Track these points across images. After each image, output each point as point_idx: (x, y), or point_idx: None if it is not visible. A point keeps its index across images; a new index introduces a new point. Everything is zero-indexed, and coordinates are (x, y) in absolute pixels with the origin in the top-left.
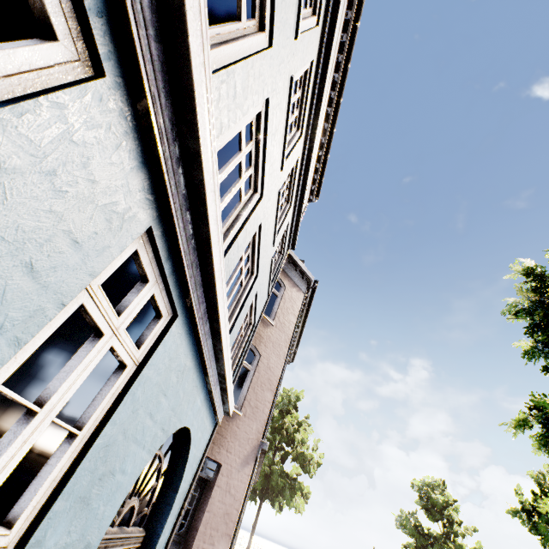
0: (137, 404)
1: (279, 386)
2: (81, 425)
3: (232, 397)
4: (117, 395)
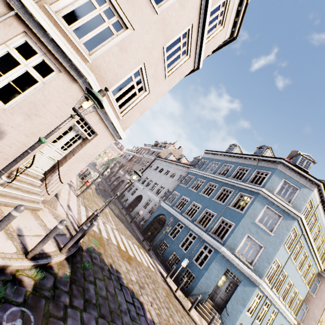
0: (275, 321)
1: (319, 321)
2: (270, 322)
3: (295, 320)
4: (272, 320)
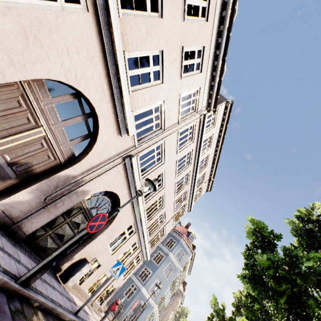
0: None
1: (168, 317)
2: None
3: (158, 320)
4: None
